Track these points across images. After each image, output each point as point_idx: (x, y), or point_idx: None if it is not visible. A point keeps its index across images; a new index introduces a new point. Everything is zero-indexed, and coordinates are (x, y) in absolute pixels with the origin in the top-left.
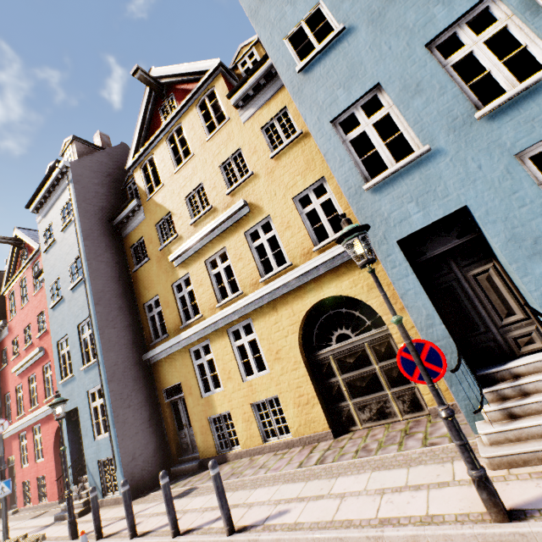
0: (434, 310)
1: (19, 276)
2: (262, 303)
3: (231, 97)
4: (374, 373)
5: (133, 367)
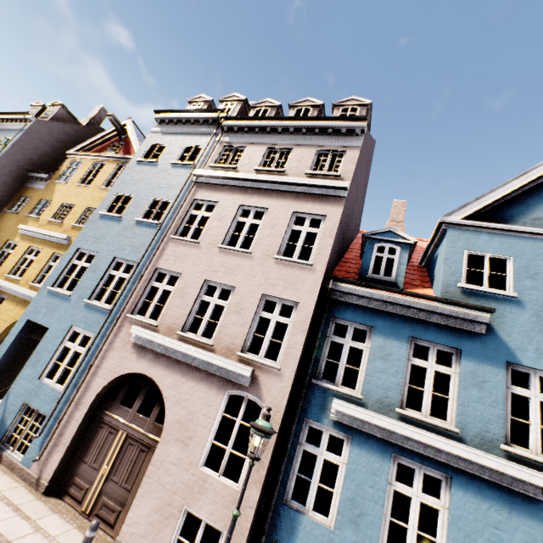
0: (2, 356)
1: None
2: (17, 294)
3: None
4: None
5: None
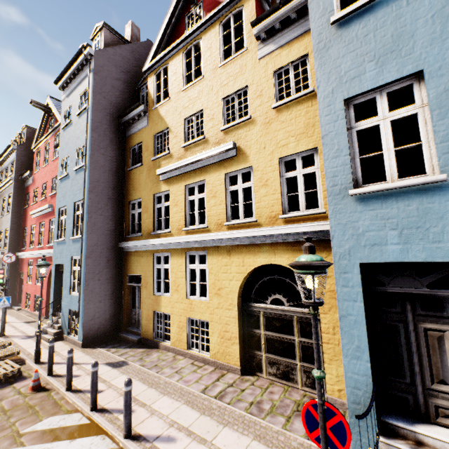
0: (366, 346)
1: (45, 140)
2: (220, 244)
3: (255, 26)
4: (293, 343)
5: (109, 250)
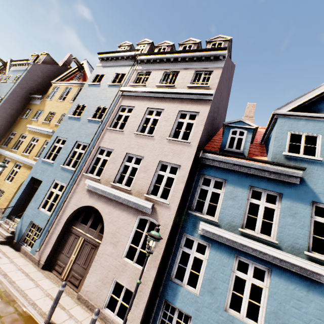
0: (19, 196)
1: None
2: (27, 164)
3: None
4: None
5: None
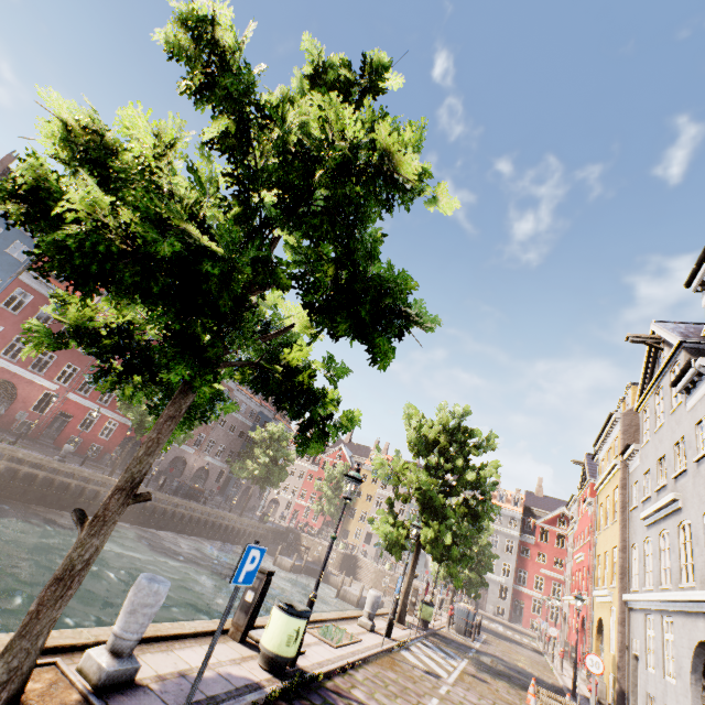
0: None
1: (558, 530)
2: None
3: None
4: None
5: None
